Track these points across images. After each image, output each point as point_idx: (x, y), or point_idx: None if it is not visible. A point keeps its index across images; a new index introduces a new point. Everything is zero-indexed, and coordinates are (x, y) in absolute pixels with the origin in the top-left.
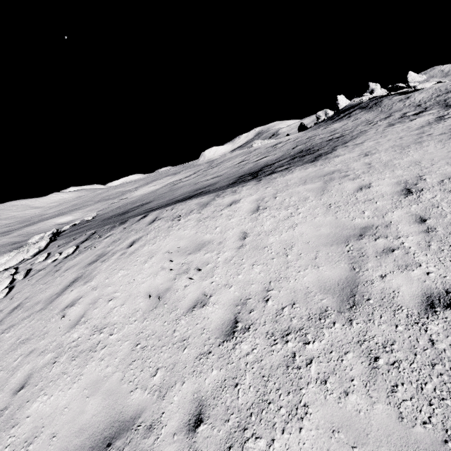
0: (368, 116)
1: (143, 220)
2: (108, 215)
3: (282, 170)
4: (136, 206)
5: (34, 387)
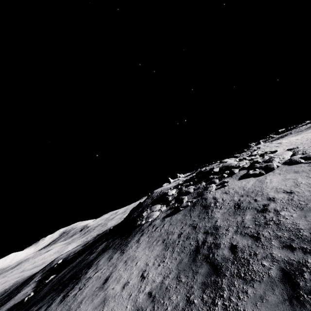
0: None
1: (258, 146)
2: None
3: None
4: None
5: None
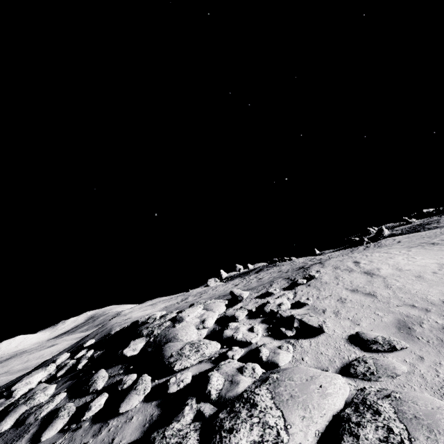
0: (286, 266)
1: (328, 263)
2: None
3: None
4: (217, 296)
5: None
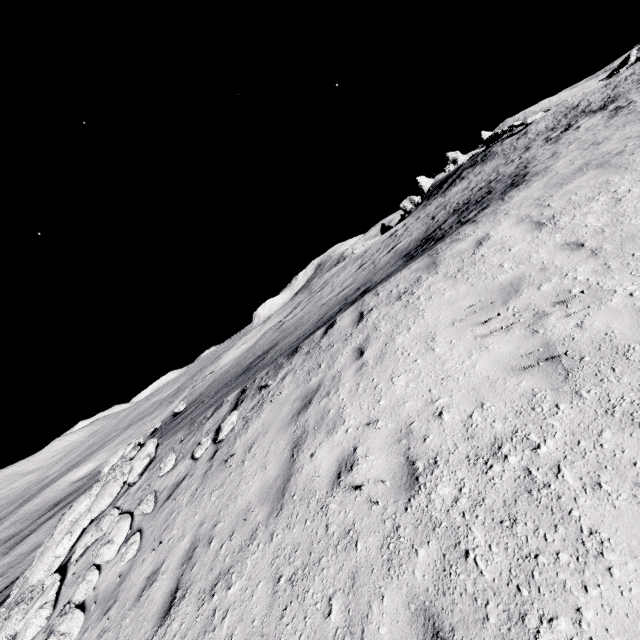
0: (492, 165)
1: (334, 328)
2: (214, 389)
3: (479, 212)
4: (252, 360)
5: (484, 623)
